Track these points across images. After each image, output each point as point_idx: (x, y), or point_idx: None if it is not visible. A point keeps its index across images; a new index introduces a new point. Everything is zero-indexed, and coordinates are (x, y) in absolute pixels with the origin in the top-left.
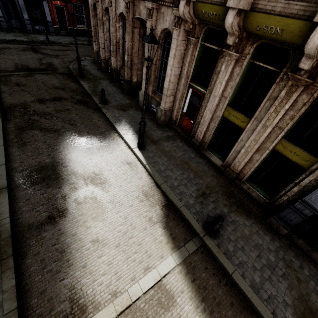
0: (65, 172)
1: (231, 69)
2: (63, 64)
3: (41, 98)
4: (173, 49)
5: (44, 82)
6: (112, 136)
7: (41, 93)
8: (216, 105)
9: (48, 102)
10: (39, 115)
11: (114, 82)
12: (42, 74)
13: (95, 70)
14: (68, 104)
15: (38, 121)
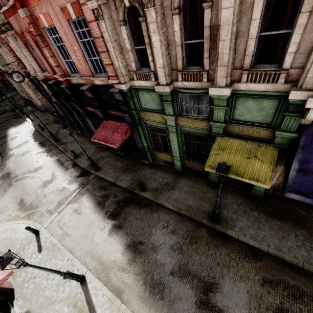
0: (8, 135)
1: (34, 87)
2: (10, 107)
3: (1, 122)
4: (24, 87)
5: (2, 117)
6: (25, 122)
7: (1, 121)
8: (42, 97)
9: (4, 122)
10: (0, 127)
11: (31, 104)
12: (1, 115)
13: (23, 103)
14: (11, 120)
15: (0, 129)
